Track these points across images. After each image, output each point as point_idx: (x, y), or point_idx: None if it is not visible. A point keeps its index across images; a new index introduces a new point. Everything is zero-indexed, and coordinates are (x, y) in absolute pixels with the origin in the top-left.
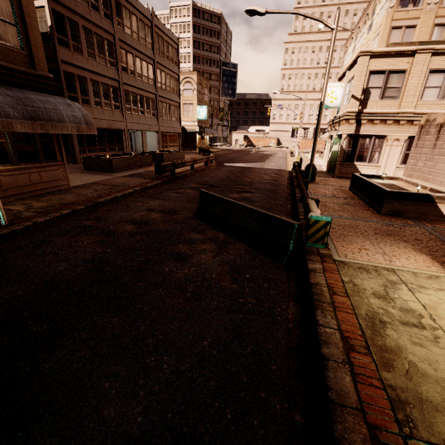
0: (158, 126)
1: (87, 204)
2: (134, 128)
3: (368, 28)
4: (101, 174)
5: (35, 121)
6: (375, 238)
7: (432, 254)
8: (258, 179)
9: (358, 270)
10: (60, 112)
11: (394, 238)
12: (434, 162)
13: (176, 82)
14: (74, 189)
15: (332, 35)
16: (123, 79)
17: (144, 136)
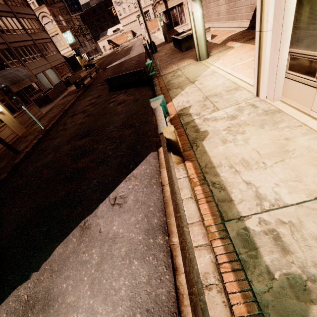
0: (49, 63)
1: (62, 111)
2: (37, 73)
3: None
4: (48, 105)
5: (16, 84)
6: (177, 62)
7: (194, 57)
8: (129, 65)
9: (168, 74)
10: (19, 76)
11: (184, 59)
12: (208, 9)
13: (37, 22)
14: (47, 113)
15: None
16: (7, 40)
17: (46, 75)
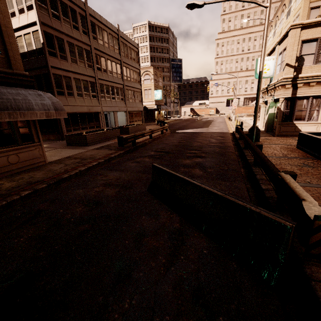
0: (126, 107)
1: (51, 181)
2: (108, 110)
3: (287, 14)
4: (77, 148)
5: (3, 111)
6: None
7: None
8: (206, 142)
9: None
10: (29, 102)
11: None
12: None
13: (138, 75)
14: (49, 165)
15: (266, 12)
16: (98, 76)
17: (115, 115)
